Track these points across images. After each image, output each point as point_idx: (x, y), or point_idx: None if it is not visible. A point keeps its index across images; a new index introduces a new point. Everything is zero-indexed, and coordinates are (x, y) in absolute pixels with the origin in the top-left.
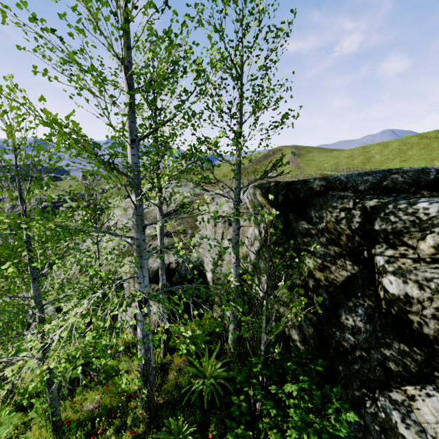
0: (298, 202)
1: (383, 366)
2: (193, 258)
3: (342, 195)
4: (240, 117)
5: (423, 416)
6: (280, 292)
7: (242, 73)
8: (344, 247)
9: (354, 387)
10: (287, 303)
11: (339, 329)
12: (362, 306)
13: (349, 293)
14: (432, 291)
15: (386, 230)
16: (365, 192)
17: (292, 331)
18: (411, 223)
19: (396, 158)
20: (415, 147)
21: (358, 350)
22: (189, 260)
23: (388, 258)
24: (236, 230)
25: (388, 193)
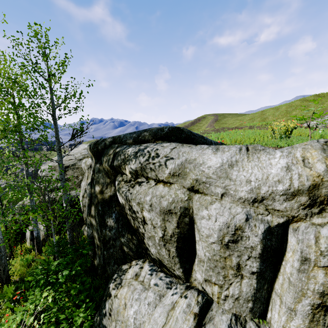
0: (99, 152)
1: (121, 249)
2: (73, 194)
3: (114, 147)
4: (52, 105)
5: (127, 276)
6: (92, 209)
7: (49, 80)
8: (111, 178)
9: (112, 264)
10: (93, 216)
11: (104, 228)
12: (114, 213)
13: (110, 206)
14: (124, 199)
15: (116, 165)
16: (131, 144)
17: (95, 233)
18: (122, 160)
19: (283, 118)
20: (298, 108)
21: (111, 240)
22: (70, 195)
23: (119, 182)
24: (60, 171)
25: (142, 143)
